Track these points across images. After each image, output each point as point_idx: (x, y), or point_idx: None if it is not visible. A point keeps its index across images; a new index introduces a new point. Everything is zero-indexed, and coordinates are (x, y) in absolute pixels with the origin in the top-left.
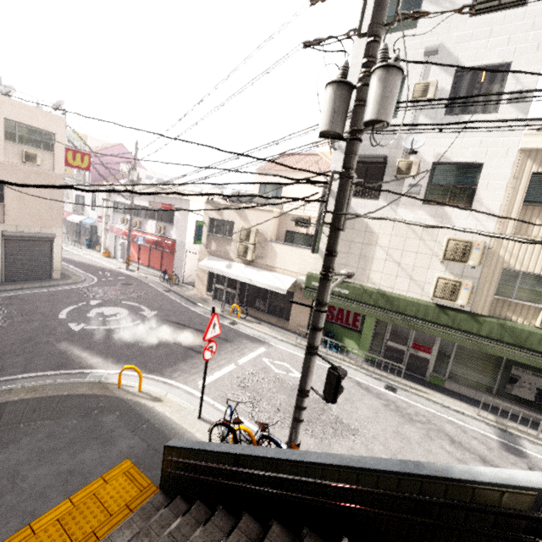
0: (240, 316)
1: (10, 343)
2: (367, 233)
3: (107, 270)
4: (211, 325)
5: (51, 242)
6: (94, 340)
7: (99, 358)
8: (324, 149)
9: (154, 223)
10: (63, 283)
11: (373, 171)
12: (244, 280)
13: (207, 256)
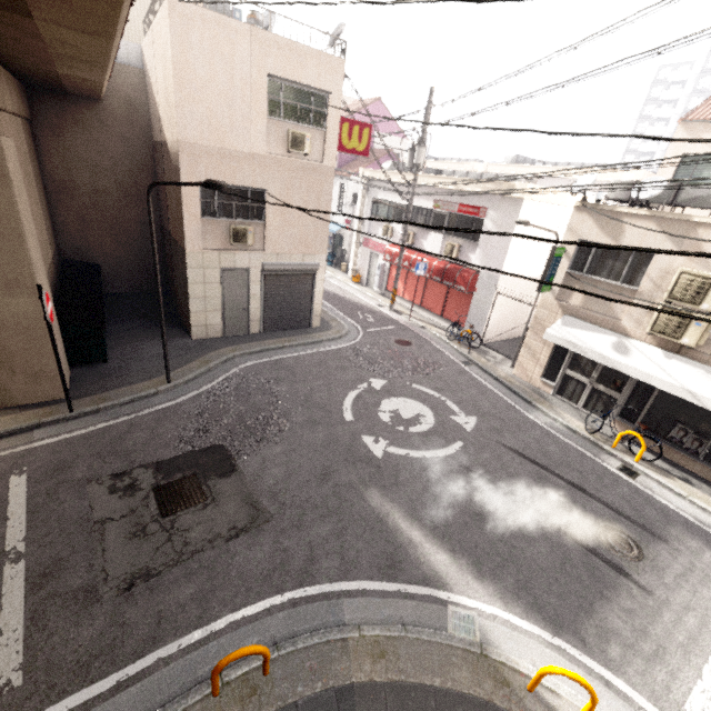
0: (632, 449)
1: (303, 479)
2: None
3: (366, 310)
4: None
5: (312, 276)
6: (413, 488)
7: (443, 552)
8: None
9: (440, 239)
10: (326, 337)
11: None
12: (671, 390)
13: (556, 314)
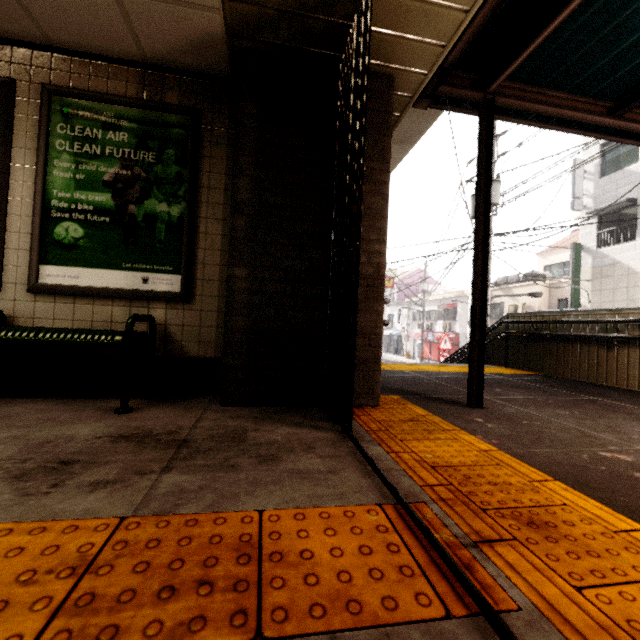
0: None
1: None
2: (630, 275)
3: None
4: (442, 340)
5: None
6: None
7: None
8: (577, 213)
9: (441, 323)
10: None
11: (625, 216)
12: None
13: None
